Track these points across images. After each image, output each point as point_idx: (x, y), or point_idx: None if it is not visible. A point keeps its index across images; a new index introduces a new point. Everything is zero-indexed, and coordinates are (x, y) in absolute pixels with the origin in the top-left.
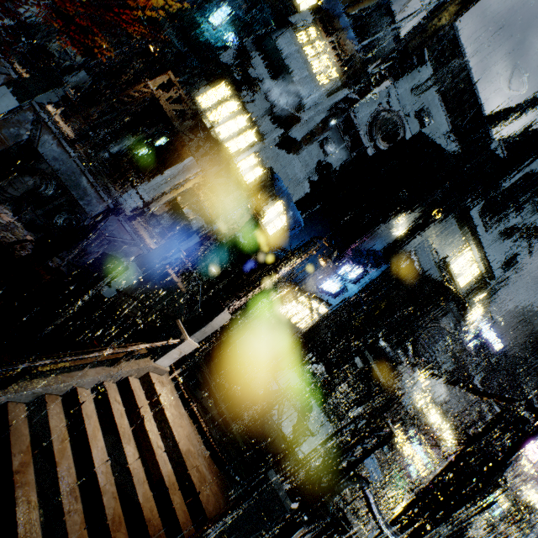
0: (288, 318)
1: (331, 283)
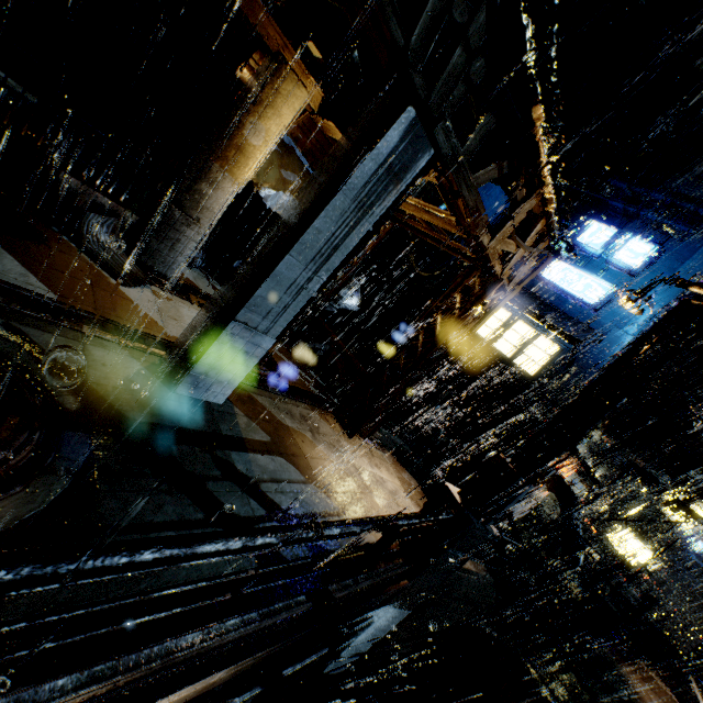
0: (486, 338)
1: (576, 272)
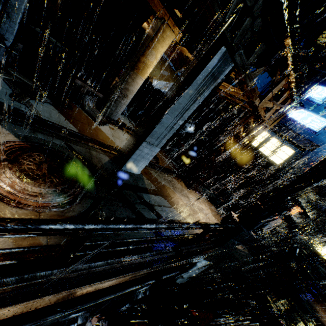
0: (255, 146)
1: (307, 113)
